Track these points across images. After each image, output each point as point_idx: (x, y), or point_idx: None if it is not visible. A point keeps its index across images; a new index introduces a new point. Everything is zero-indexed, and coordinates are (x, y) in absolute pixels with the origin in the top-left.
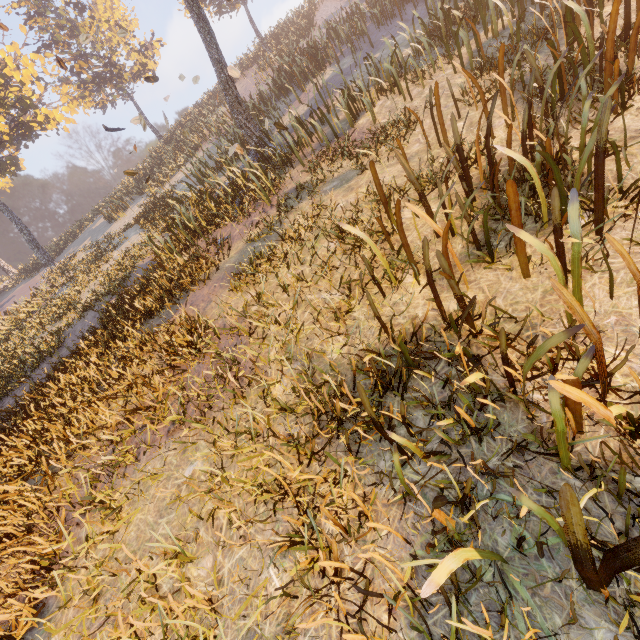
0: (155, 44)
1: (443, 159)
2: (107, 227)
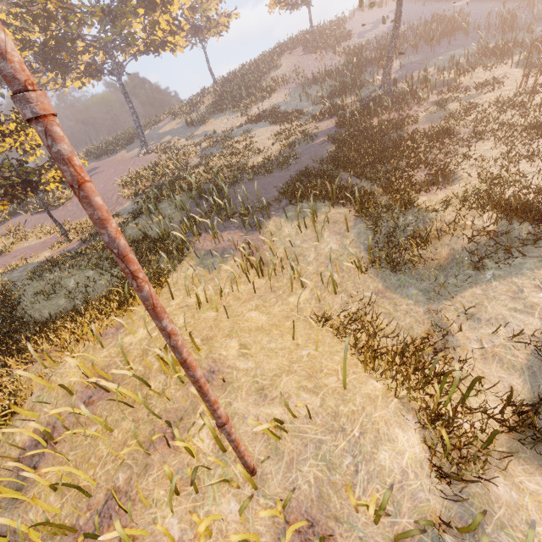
0: (232, 15)
1: (536, 87)
2: (192, 130)
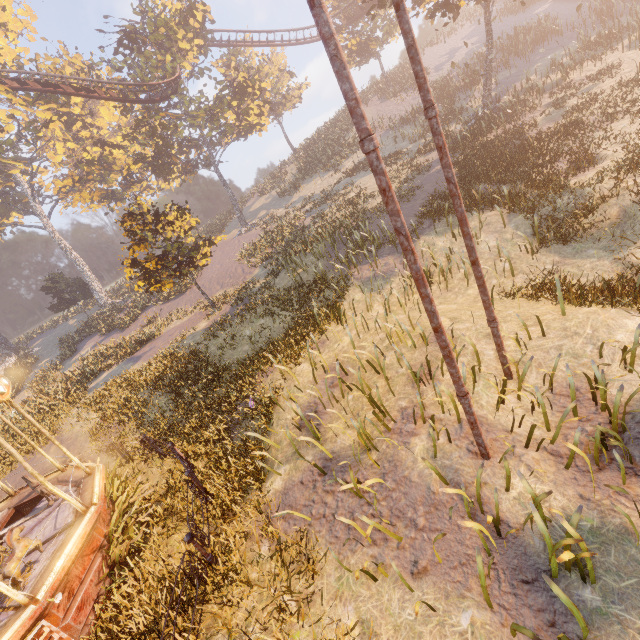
0: (303, 87)
1: None
2: (287, 199)
